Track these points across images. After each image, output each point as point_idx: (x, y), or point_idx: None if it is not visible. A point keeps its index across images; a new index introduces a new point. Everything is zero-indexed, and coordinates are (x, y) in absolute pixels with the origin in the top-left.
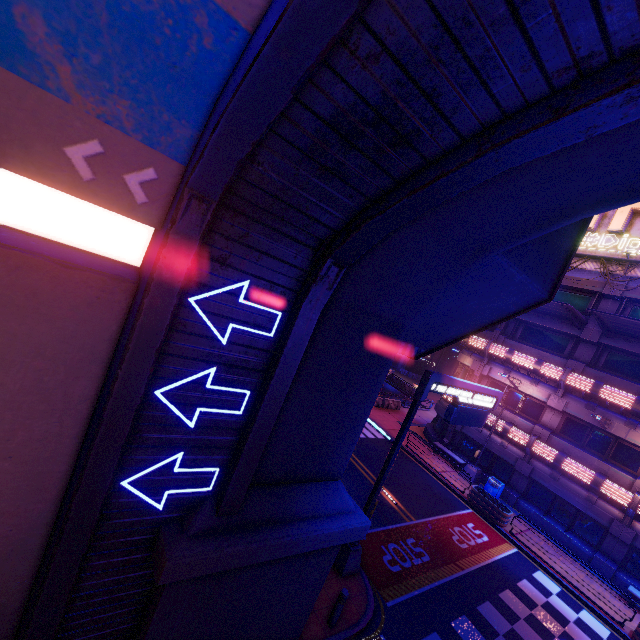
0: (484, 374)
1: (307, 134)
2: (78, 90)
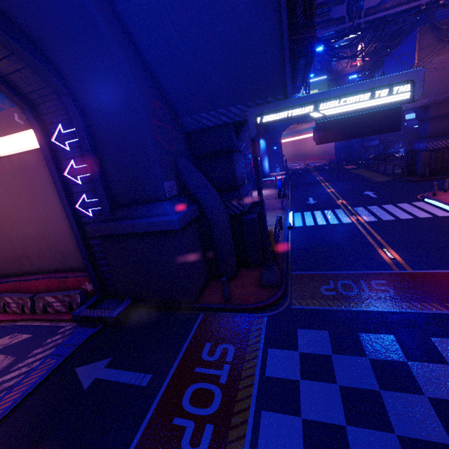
0: None
1: (3, 69)
2: (3, 105)
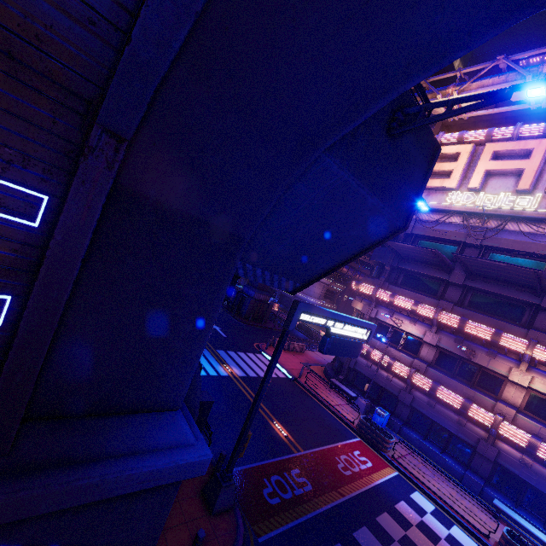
0: (372, 316)
1: None
2: None
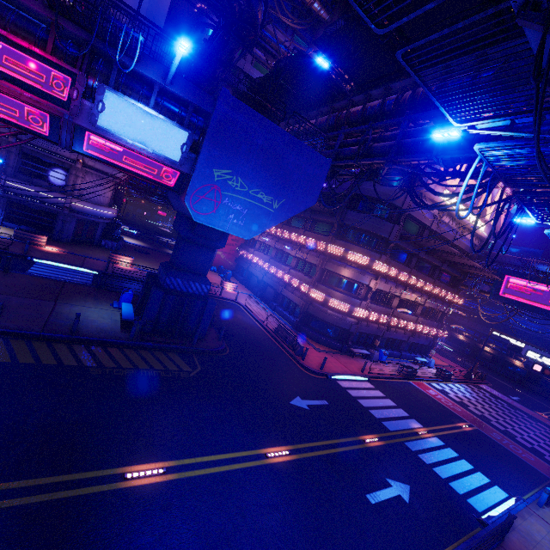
0: (376, 288)
1: None
2: None
